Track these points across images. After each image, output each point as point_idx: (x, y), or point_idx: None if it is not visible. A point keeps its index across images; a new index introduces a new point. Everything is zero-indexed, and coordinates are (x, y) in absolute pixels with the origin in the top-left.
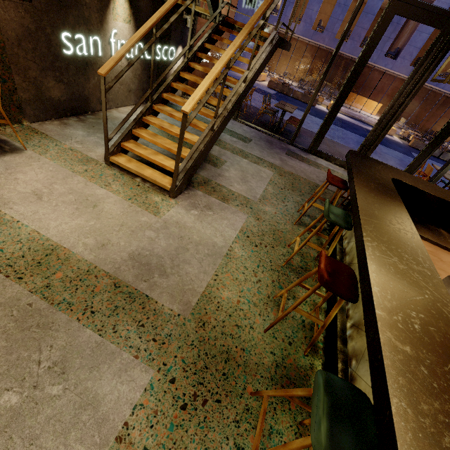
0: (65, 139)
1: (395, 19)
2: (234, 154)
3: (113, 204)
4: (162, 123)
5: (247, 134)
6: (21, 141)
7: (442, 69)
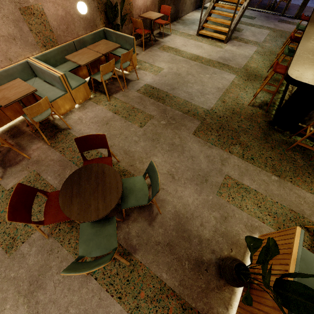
0: (178, 30)
1: None
2: (247, 25)
3: (206, 46)
4: (218, 12)
5: (252, 15)
6: (171, 31)
7: None
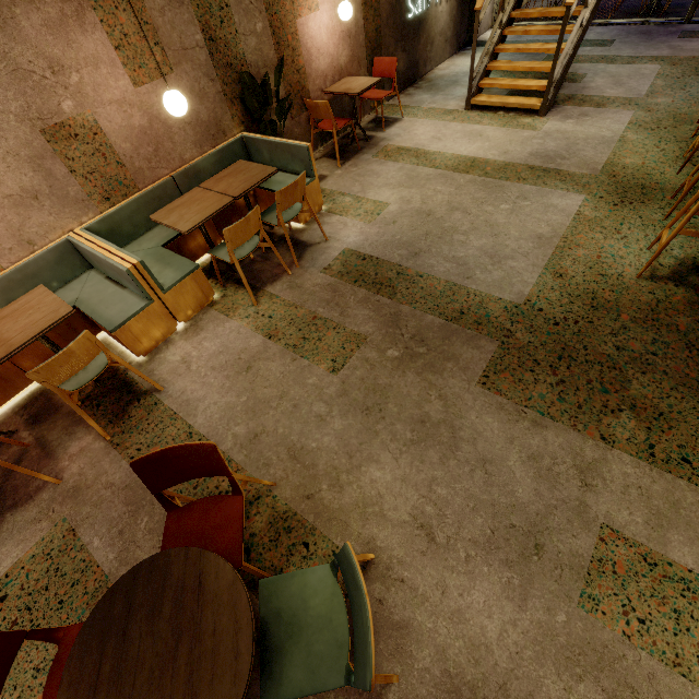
0: (419, 104)
1: None
2: (594, 64)
3: (493, 132)
4: (516, 46)
5: (605, 36)
6: (401, 110)
7: None
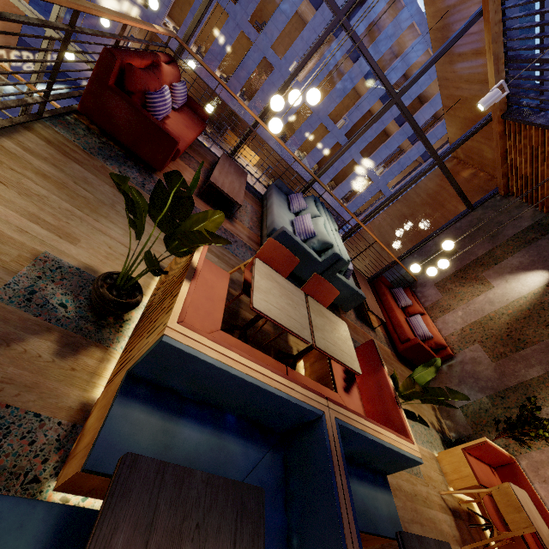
0: None
1: (266, 89)
2: None
3: None
4: None
5: None
6: None
7: (308, 145)
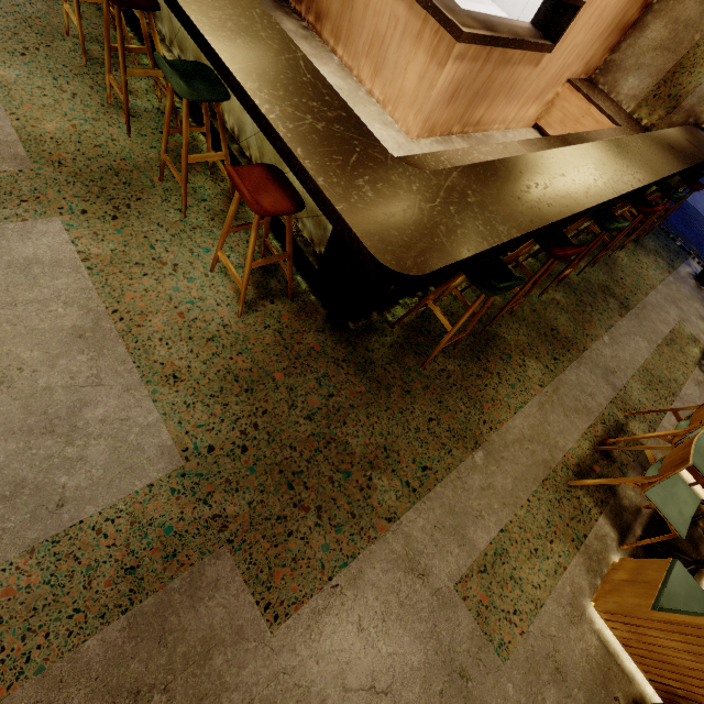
0: None
1: None
2: None
3: None
4: None
5: None
6: None
7: None
